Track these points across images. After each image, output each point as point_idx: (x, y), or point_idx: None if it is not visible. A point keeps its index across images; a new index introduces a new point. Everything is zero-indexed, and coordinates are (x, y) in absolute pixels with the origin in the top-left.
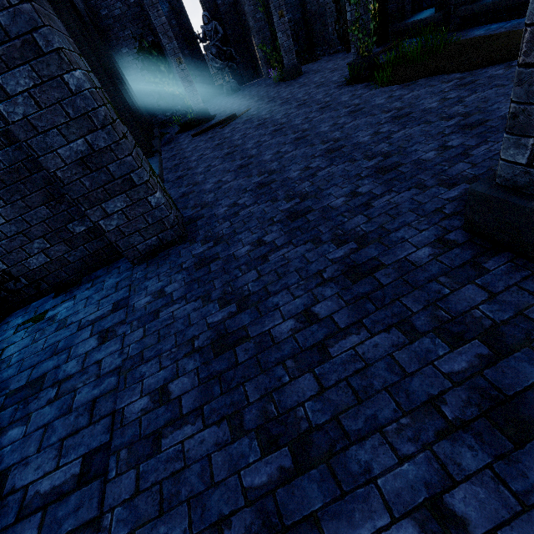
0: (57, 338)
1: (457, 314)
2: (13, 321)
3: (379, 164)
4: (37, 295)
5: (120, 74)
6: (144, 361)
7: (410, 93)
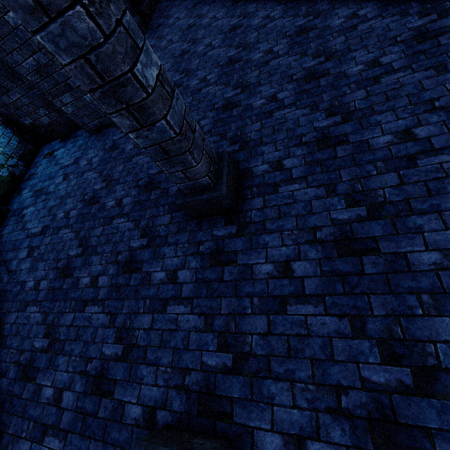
0: (53, 170)
1: (153, 226)
2: (44, 151)
3: (231, 98)
4: (53, 138)
5: None
6: (70, 197)
7: None
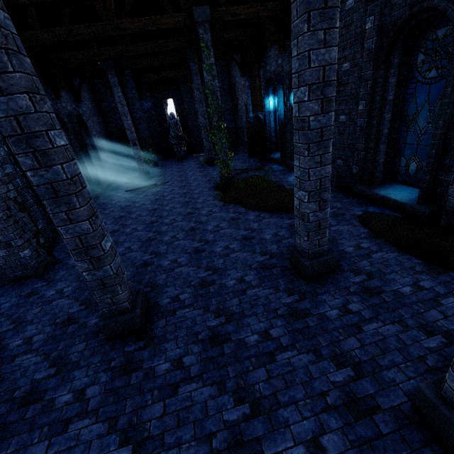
0: None
1: (66, 355)
2: None
3: (148, 260)
4: None
5: (87, 150)
6: None
7: (217, 213)
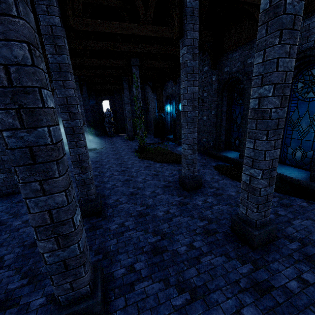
0: None
1: None
2: None
3: (97, 184)
4: None
5: None
6: None
7: (137, 163)
